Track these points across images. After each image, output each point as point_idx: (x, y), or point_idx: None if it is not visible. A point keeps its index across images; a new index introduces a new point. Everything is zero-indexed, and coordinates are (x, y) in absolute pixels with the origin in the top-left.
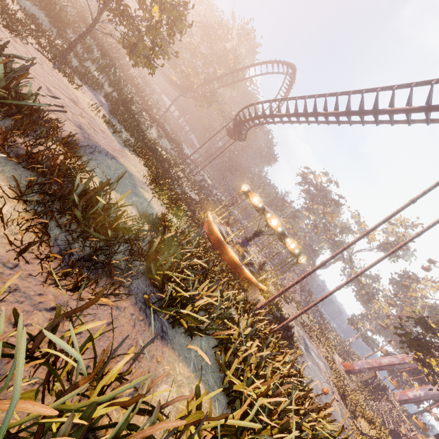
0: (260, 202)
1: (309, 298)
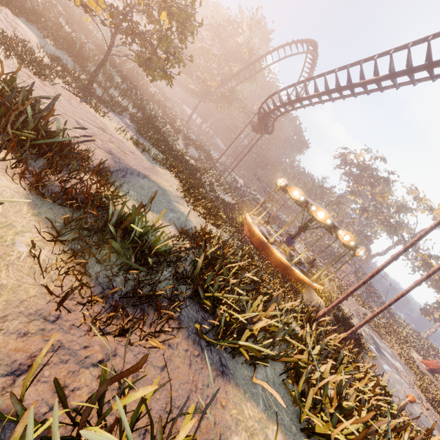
0: (302, 194)
1: (368, 289)
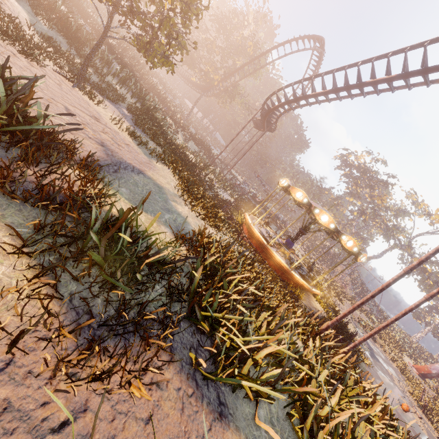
0: (305, 196)
1: (362, 291)
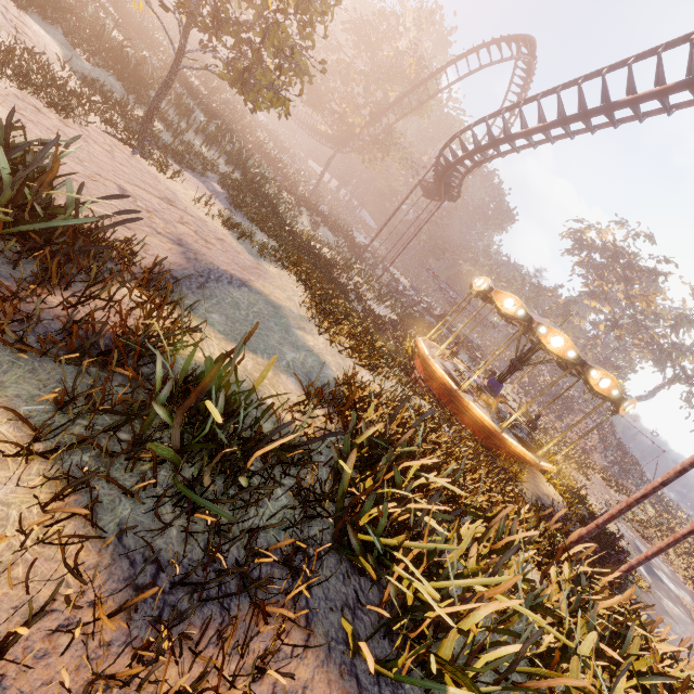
0: (520, 306)
1: (621, 457)
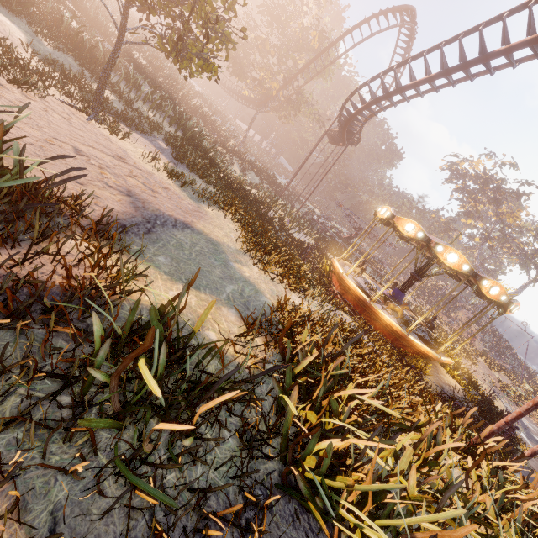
0: (419, 229)
1: (497, 343)
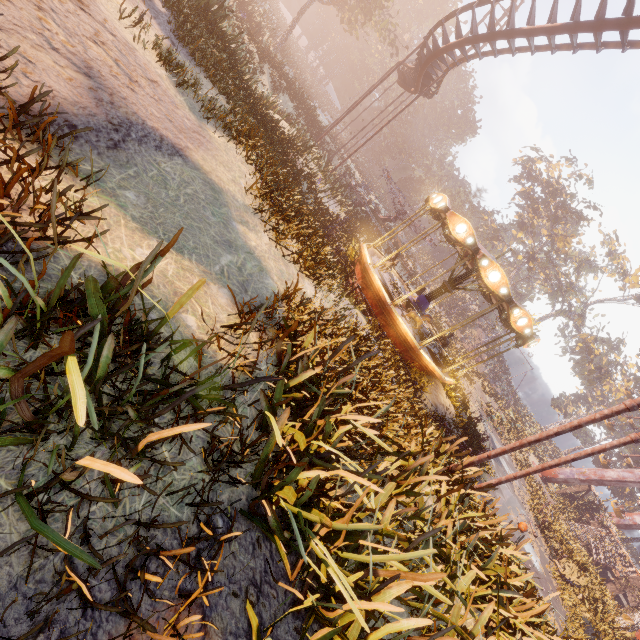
0: (471, 234)
1: (498, 367)
